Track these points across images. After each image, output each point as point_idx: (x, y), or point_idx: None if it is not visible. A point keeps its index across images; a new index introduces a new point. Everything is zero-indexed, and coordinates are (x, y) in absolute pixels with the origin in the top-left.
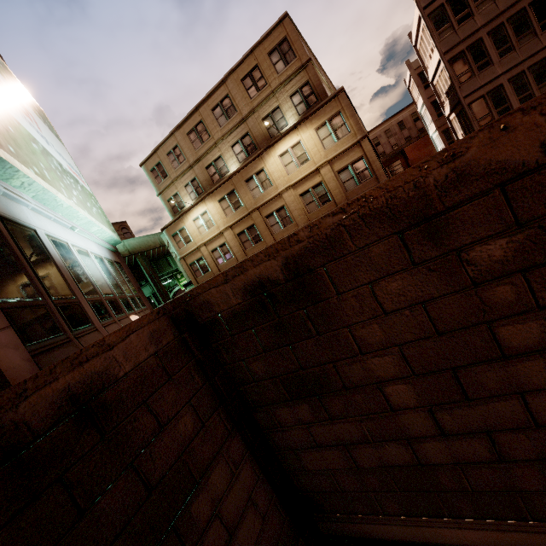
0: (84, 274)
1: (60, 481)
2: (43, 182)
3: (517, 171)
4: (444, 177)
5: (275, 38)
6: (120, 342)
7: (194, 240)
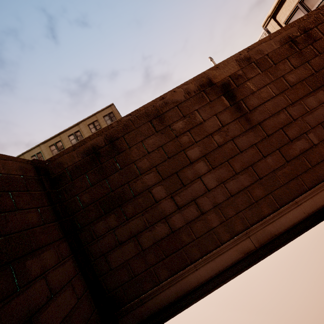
0: None
1: None
2: None
3: (180, 102)
4: (161, 103)
5: (107, 111)
6: (2, 159)
7: None
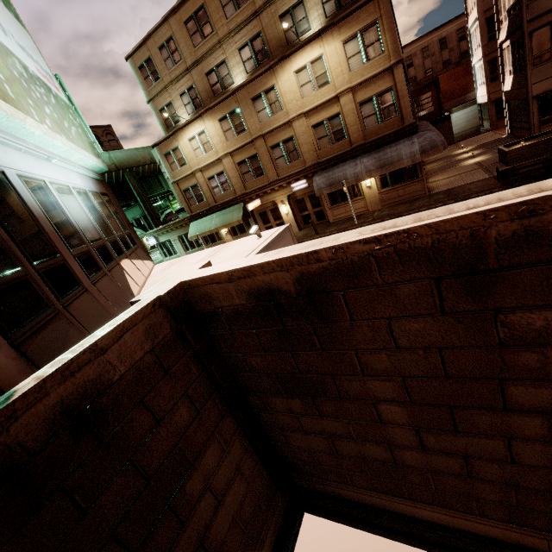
0: (68, 220)
1: (61, 490)
2: (6, 105)
3: None
4: (510, 232)
5: None
6: (114, 344)
7: (189, 163)
